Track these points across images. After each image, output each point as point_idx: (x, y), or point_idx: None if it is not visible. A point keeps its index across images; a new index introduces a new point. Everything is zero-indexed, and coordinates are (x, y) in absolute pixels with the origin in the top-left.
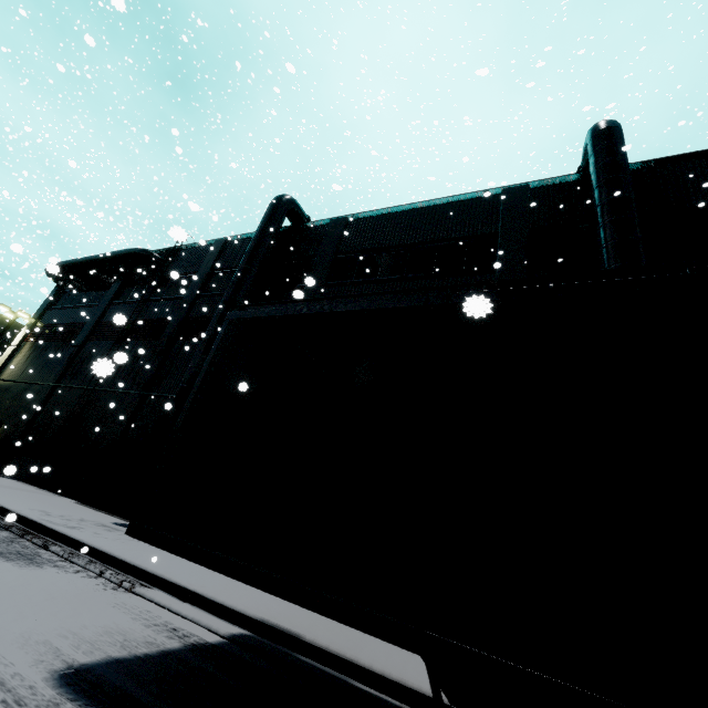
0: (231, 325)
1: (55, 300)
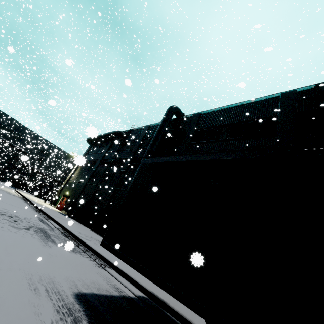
0: (142, 165)
1: (89, 151)
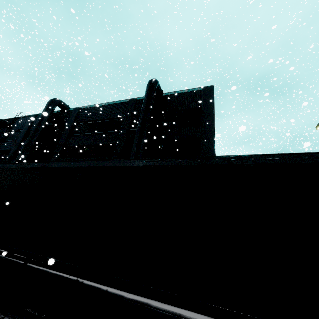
0: None
1: None
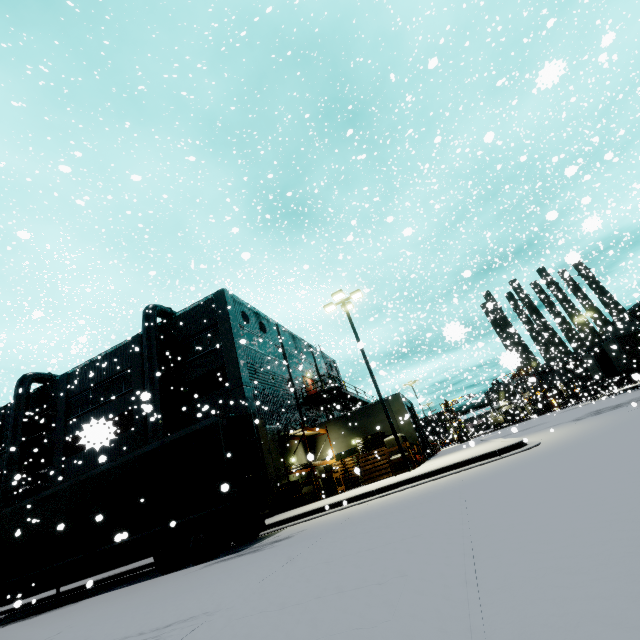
0: None
1: None
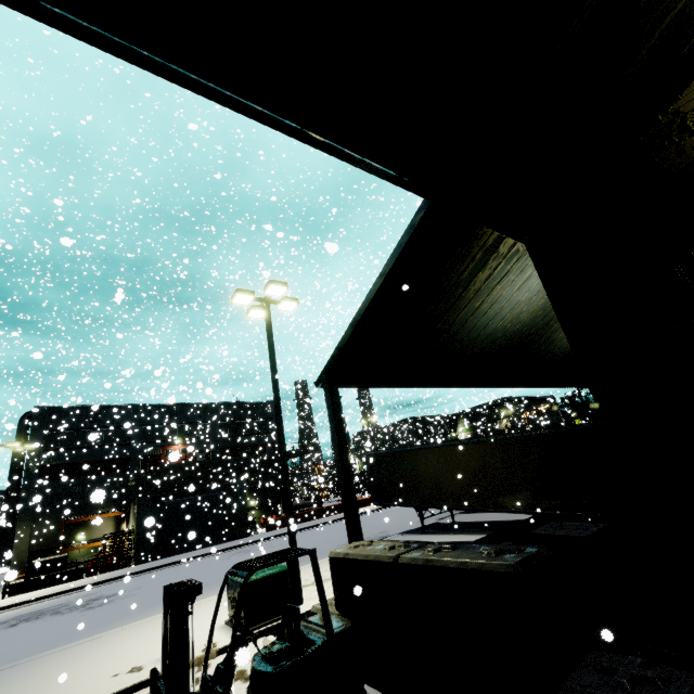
0: None
1: None
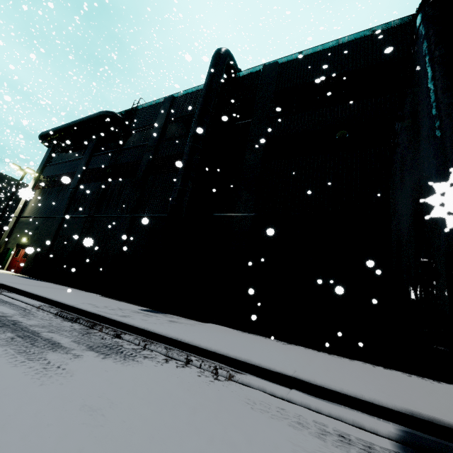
0: None
1: (49, 159)
